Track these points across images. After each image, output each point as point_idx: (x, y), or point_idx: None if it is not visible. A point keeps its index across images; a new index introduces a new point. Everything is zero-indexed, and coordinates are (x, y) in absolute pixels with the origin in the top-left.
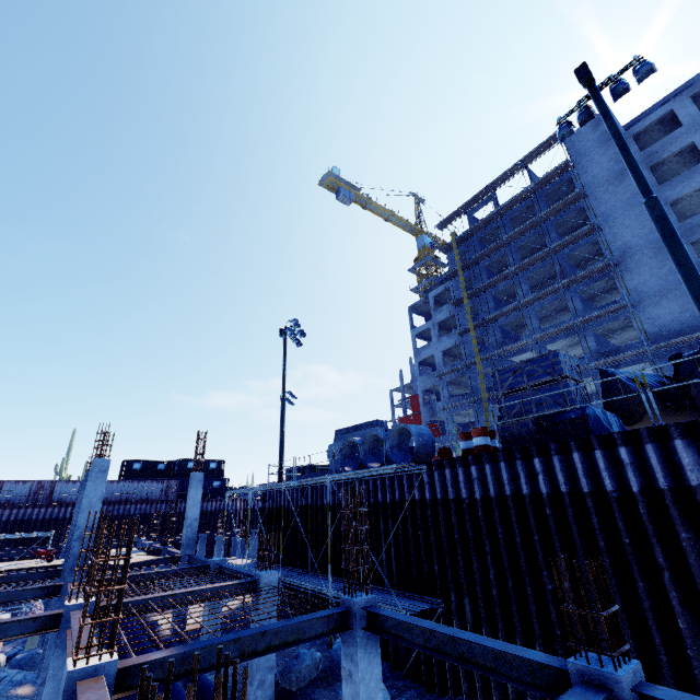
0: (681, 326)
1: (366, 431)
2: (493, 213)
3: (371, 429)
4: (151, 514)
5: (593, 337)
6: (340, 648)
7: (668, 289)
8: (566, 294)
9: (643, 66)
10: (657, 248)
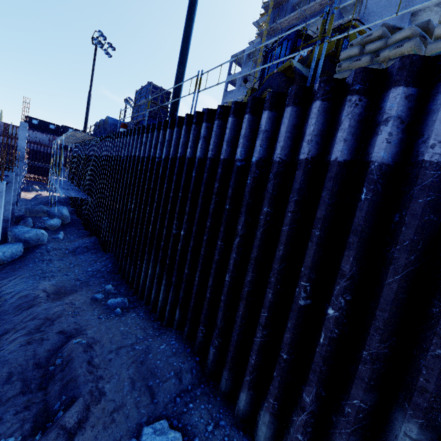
0: None
1: None
2: None
3: None
4: (41, 152)
5: None
6: (54, 208)
7: None
8: None
9: None
10: None
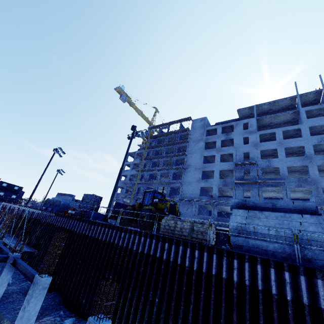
0: (189, 195)
1: (66, 197)
2: (164, 133)
3: (67, 196)
4: None
5: (170, 189)
6: None
7: (192, 182)
8: (170, 172)
9: (142, 134)
10: (195, 169)
